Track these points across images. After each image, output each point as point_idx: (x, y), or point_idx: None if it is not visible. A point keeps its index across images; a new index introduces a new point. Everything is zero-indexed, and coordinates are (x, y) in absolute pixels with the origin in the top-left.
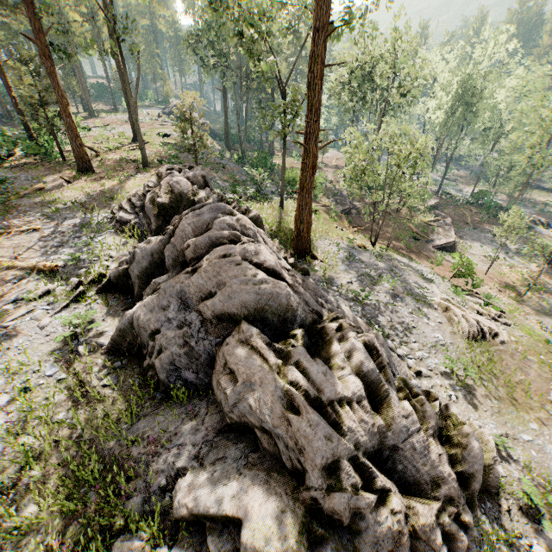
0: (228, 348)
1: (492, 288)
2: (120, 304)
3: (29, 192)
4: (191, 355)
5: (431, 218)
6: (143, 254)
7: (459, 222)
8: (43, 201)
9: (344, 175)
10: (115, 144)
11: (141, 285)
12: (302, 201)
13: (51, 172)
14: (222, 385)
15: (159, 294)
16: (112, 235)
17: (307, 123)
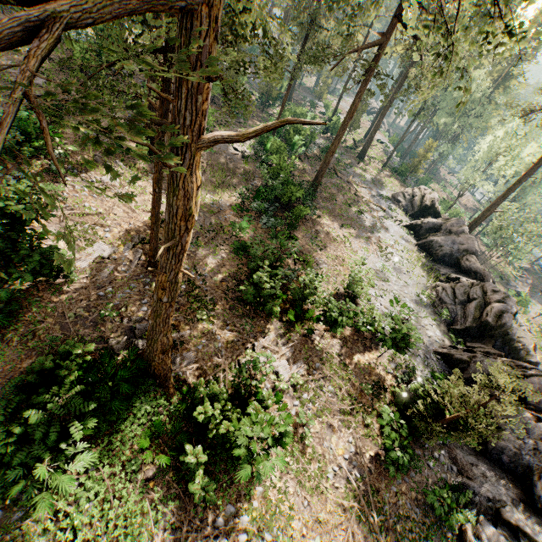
0: (468, 257)
1: (531, 324)
2: (410, 233)
3: (347, 163)
4: (451, 255)
5: (518, 273)
6: (432, 223)
7: (535, 288)
8: (355, 171)
9: (471, 216)
10: (356, 137)
11: (424, 231)
12: (470, 228)
13: (344, 151)
14: (465, 262)
15: (445, 237)
16: (392, 204)
17: (497, 201)
